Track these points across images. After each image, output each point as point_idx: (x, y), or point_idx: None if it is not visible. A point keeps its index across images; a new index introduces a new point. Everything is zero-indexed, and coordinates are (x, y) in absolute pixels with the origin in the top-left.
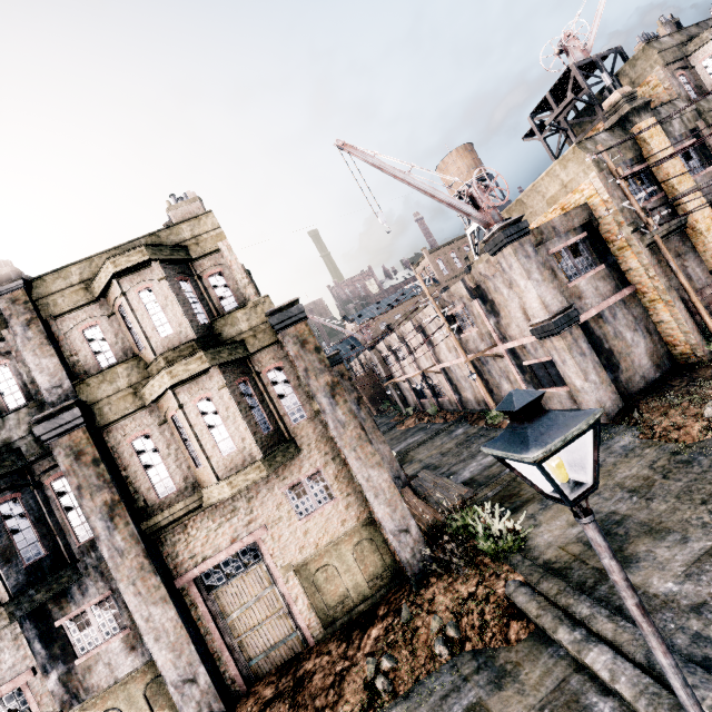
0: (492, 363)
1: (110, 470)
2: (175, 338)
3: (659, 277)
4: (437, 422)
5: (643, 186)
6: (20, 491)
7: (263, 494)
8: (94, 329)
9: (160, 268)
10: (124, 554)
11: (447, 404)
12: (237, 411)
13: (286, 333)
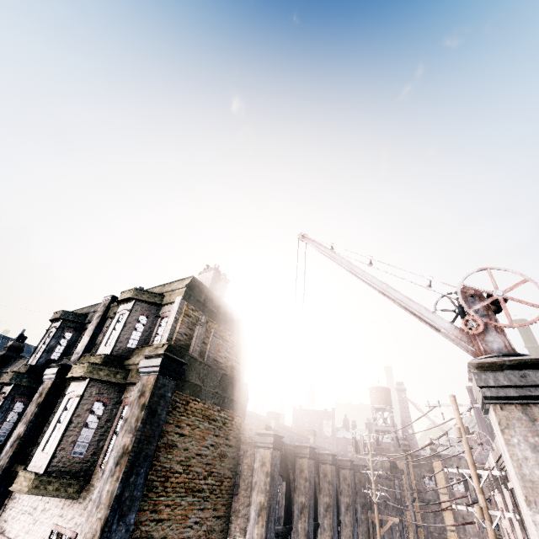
0: None
1: (40, 414)
2: (107, 349)
3: None
4: None
5: None
6: (30, 400)
7: (48, 514)
8: None
9: (135, 304)
10: None
11: None
12: (68, 420)
13: (142, 378)
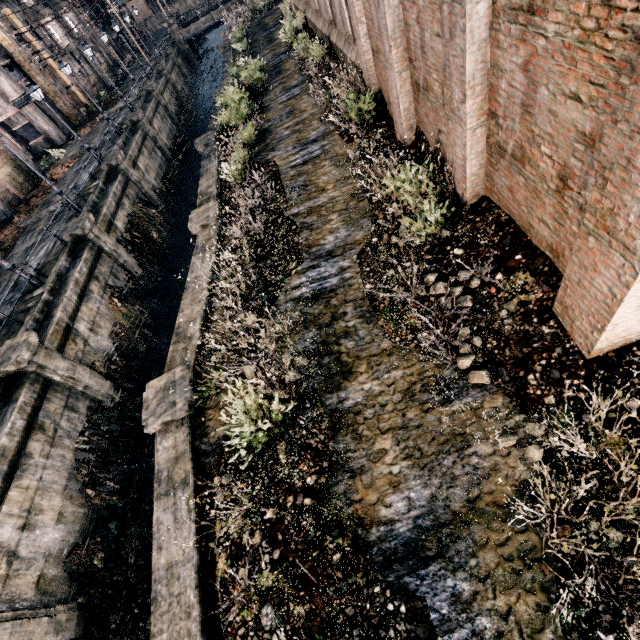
0: None
1: None
2: None
3: (51, 86)
4: None
5: (22, 42)
6: None
7: None
8: None
9: None
10: None
11: None
12: None
13: None
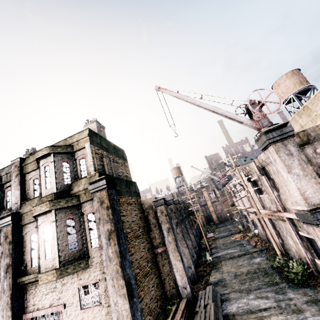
0: (279, 221)
1: (15, 247)
2: (50, 190)
3: None
4: (251, 243)
5: None
6: None
7: (69, 284)
8: (37, 179)
9: (54, 156)
10: (4, 292)
11: (260, 233)
12: (56, 236)
13: (95, 195)
